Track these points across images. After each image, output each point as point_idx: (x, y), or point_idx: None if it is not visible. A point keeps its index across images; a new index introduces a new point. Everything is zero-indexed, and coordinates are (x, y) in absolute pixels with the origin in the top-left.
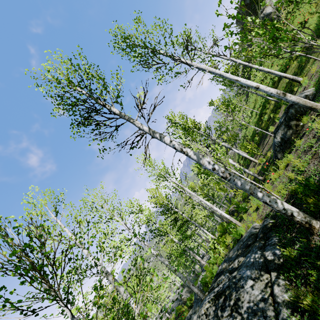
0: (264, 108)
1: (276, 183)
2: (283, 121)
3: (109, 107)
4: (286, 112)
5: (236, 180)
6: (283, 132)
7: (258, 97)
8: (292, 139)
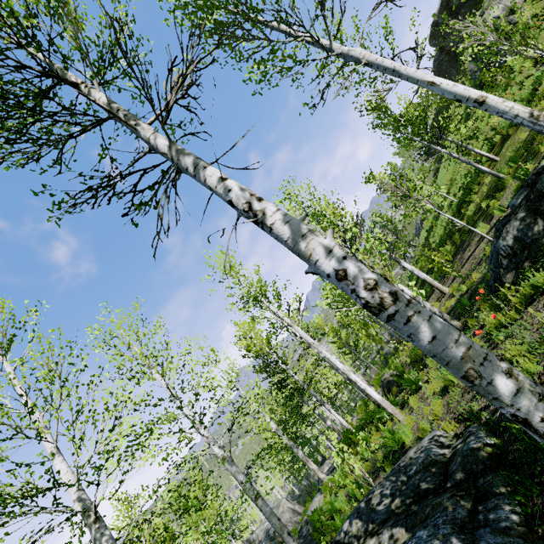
0: (467, 193)
1: (499, 339)
2: (523, 202)
3: (86, 88)
4: (530, 184)
5: (415, 321)
6: (522, 224)
7: (458, 174)
8: (543, 242)
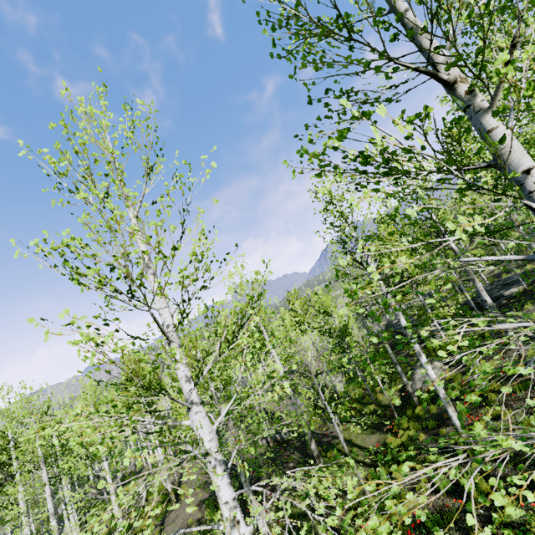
0: None
1: None
2: None
3: None
4: None
5: None
6: None
7: None
8: None
